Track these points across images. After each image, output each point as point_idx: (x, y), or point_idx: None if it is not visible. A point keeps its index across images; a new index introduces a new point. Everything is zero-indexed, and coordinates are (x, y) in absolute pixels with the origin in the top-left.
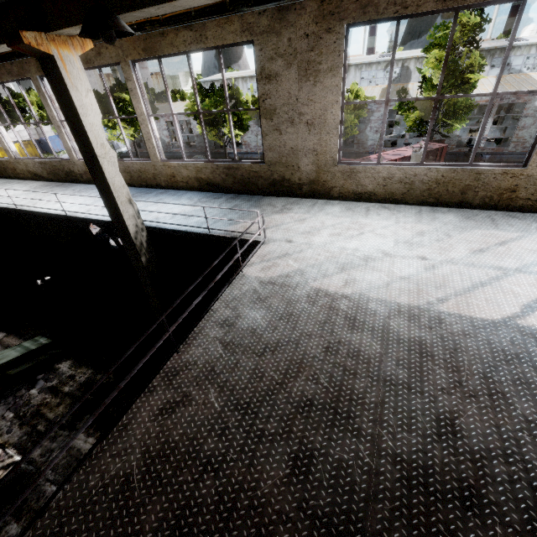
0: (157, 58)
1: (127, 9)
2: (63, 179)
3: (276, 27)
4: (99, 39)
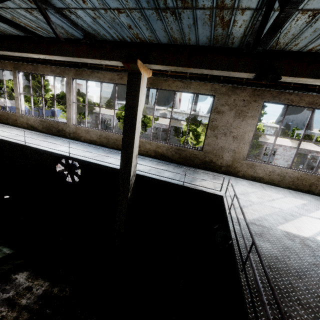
0: (156, 89)
1: (206, 68)
2: (53, 133)
3: (229, 93)
4: (126, 72)
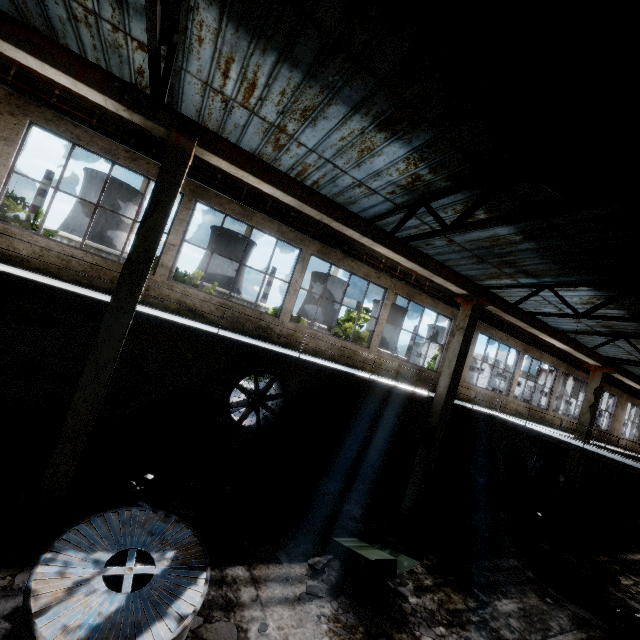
0: (409, 300)
1: (513, 316)
2: (243, 331)
3: None
4: (387, 274)
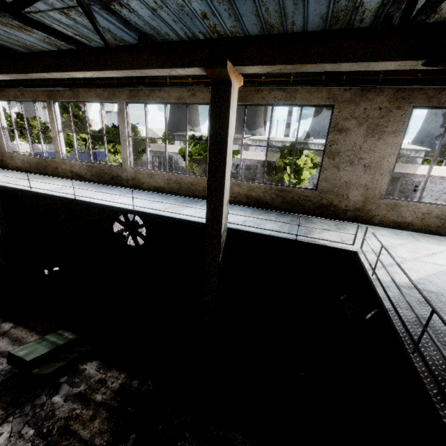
0: (244, 105)
1: (330, 61)
2: (105, 182)
3: (356, 100)
4: (199, 86)
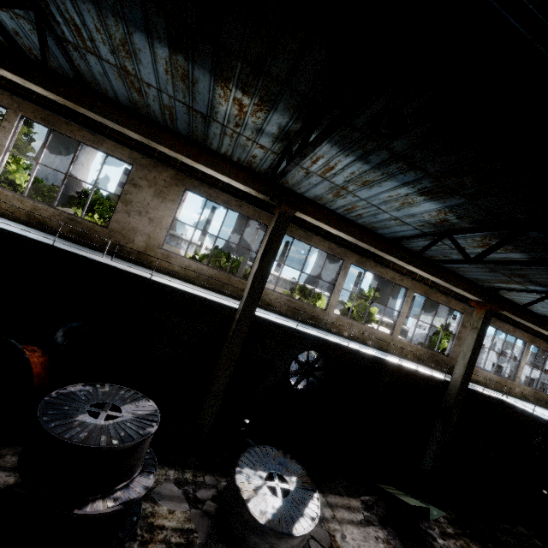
0: (426, 297)
1: (522, 319)
2: (301, 319)
3: (472, 314)
4: (409, 277)
